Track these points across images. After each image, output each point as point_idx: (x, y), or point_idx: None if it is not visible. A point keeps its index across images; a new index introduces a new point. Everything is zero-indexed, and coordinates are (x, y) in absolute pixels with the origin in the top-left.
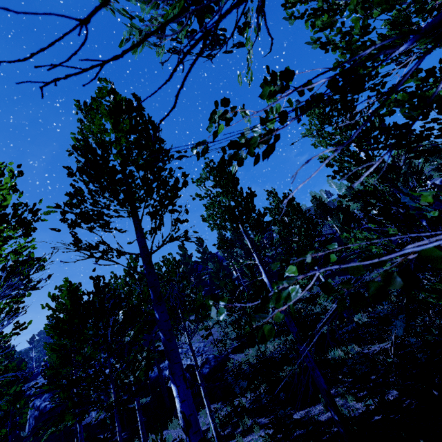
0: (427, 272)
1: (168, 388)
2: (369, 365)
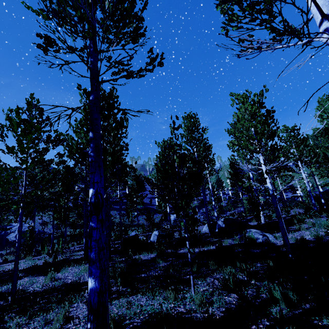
0: (145, 219)
1: (6, 238)
2: None
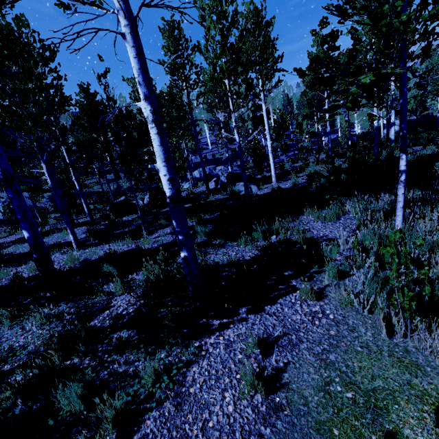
0: None
1: None
2: (91, 208)
